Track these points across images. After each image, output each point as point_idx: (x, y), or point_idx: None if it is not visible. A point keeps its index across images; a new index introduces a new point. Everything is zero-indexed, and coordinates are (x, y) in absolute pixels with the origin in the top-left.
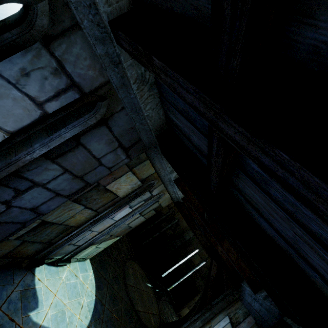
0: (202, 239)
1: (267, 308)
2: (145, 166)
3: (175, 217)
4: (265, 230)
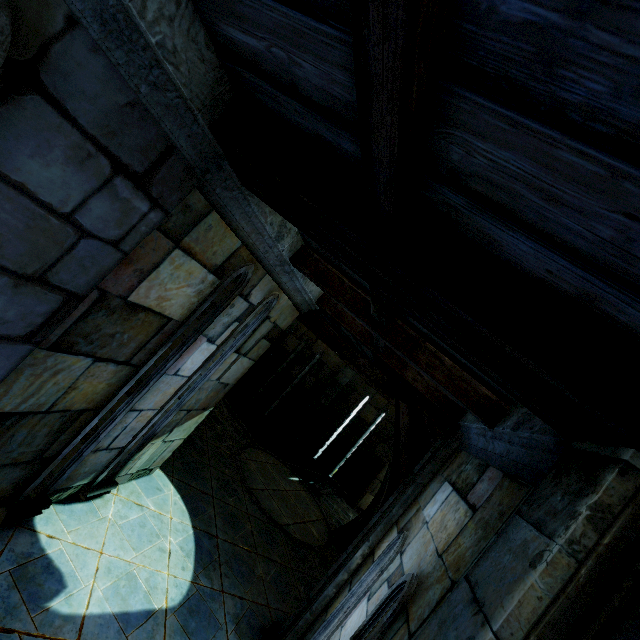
0: (372, 373)
1: (524, 443)
2: (213, 231)
3: (313, 352)
4: (523, 269)
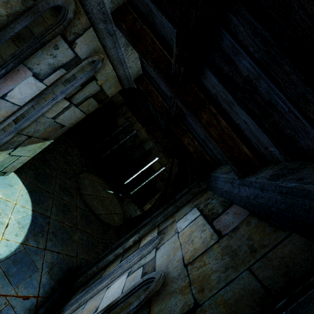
0: (162, 141)
1: (283, 191)
2: None
3: (133, 128)
4: None
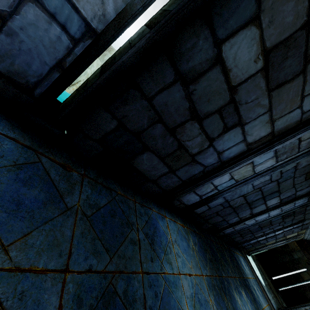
0: None
1: None
2: (302, 231)
3: None
4: None
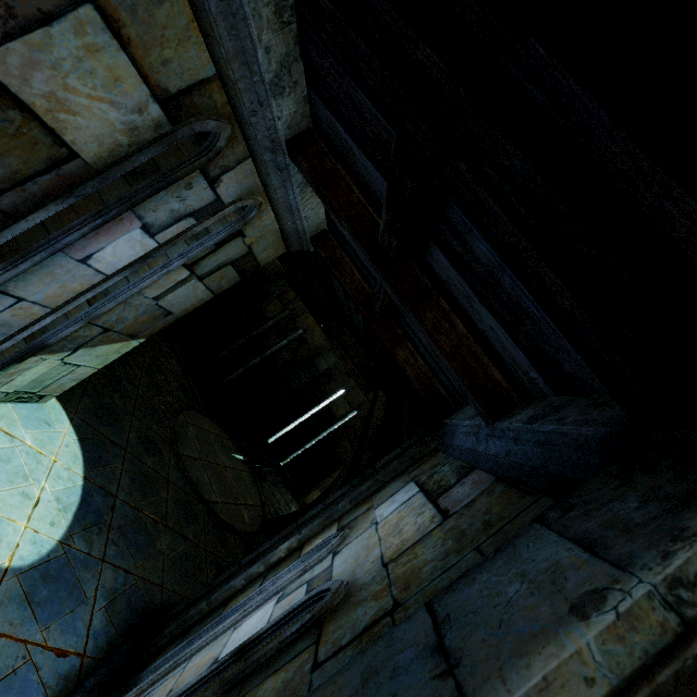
0: (356, 354)
1: (540, 440)
2: (166, 12)
3: (296, 324)
4: None
